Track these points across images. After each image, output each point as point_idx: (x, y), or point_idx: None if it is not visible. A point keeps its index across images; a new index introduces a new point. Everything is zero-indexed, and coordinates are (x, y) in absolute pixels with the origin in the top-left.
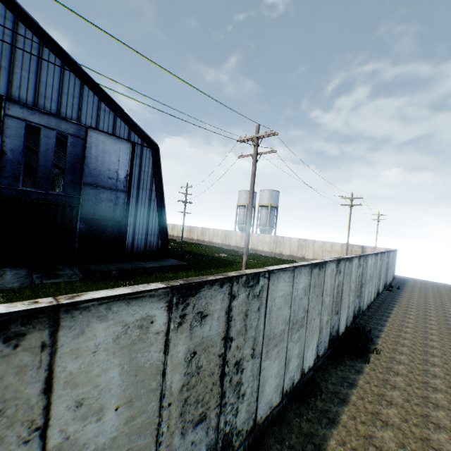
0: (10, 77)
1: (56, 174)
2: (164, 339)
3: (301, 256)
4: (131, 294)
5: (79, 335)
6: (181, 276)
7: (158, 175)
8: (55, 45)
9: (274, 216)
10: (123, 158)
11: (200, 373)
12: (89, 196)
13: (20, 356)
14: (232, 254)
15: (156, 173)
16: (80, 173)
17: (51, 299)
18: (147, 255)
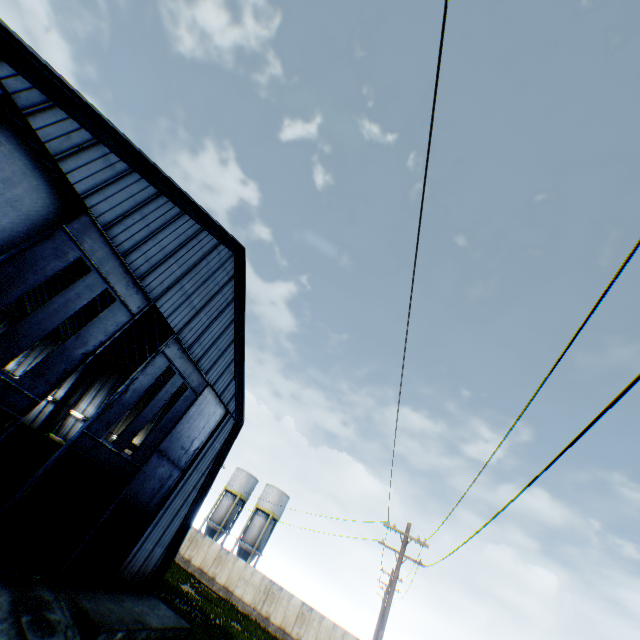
0: (193, 317)
1: None
2: None
3: (297, 635)
4: None
5: None
6: None
7: (222, 455)
8: (241, 304)
9: (269, 533)
10: (209, 425)
11: None
12: (148, 467)
13: None
14: (202, 591)
15: (221, 452)
16: (165, 434)
17: None
18: (134, 582)
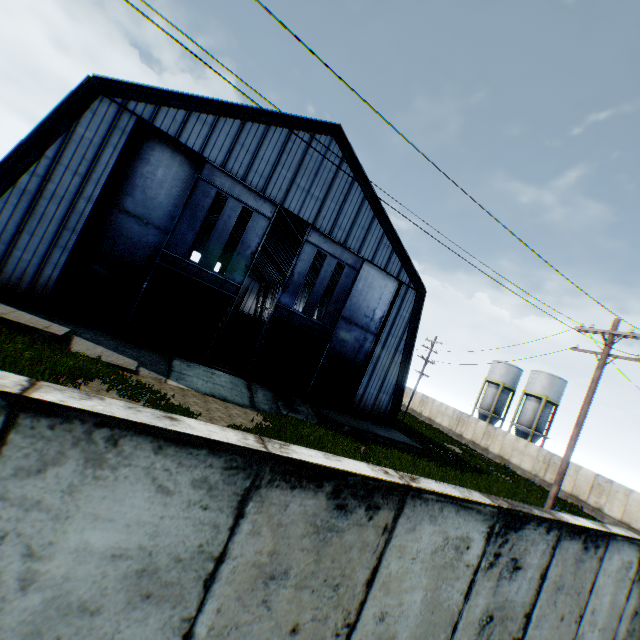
0: (320, 207)
1: (275, 281)
2: (628, 586)
3: (595, 504)
4: (630, 538)
5: (608, 557)
6: (423, 465)
7: (415, 323)
8: (364, 180)
9: (547, 417)
10: (385, 296)
11: (630, 635)
12: (341, 331)
13: (592, 560)
14: (468, 452)
15: (413, 320)
16: (342, 305)
17: (596, 523)
18: (372, 416)
